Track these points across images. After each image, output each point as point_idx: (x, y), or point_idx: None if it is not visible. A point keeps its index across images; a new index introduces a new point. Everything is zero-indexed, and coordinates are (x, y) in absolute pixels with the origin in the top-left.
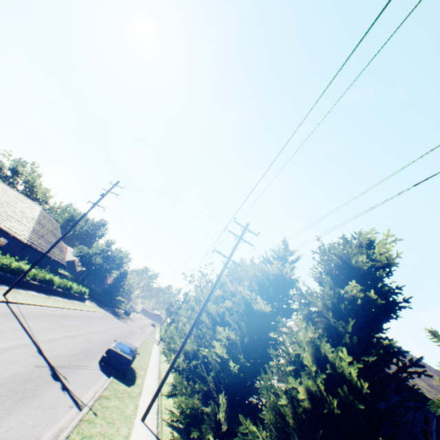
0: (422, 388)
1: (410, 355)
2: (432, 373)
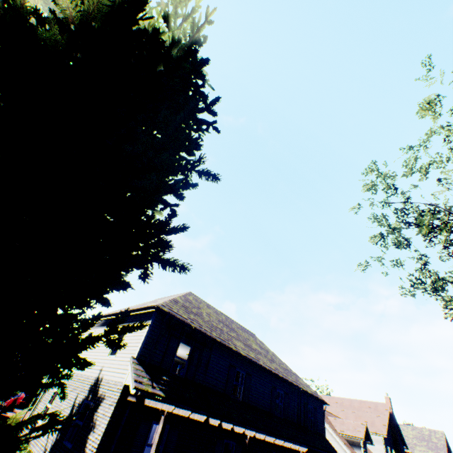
0: (239, 347)
1: (236, 323)
2: (249, 335)
